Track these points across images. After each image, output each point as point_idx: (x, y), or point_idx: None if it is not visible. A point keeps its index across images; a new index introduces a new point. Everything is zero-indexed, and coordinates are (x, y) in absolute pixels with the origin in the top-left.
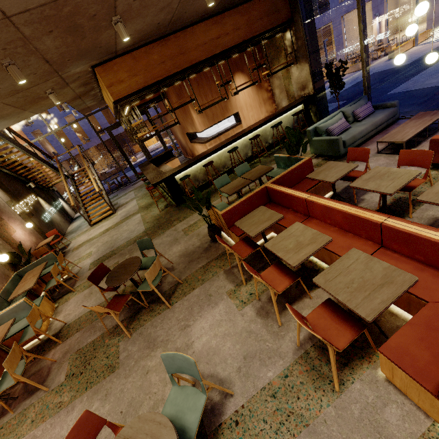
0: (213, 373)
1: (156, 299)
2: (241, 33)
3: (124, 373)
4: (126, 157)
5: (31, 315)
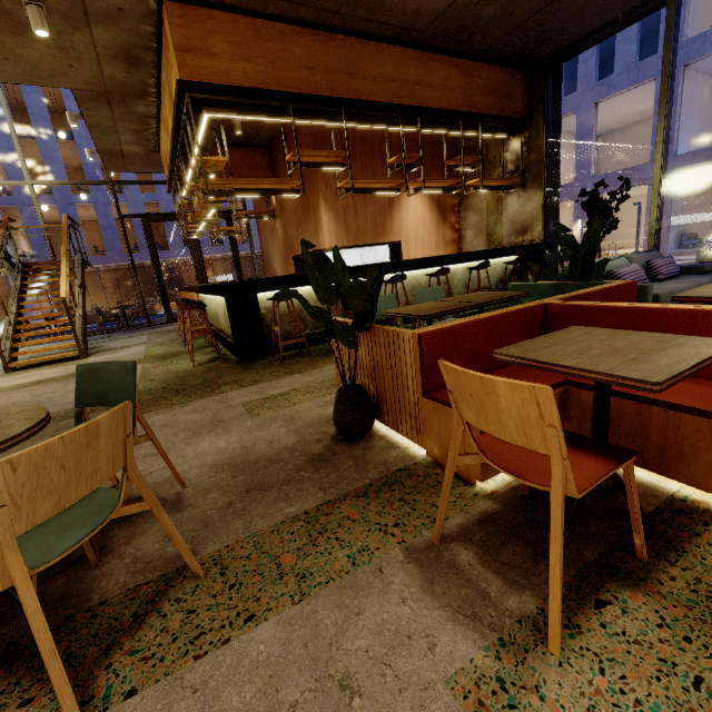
0: None
1: (33, 642)
2: (452, 97)
3: None
4: (161, 276)
5: None
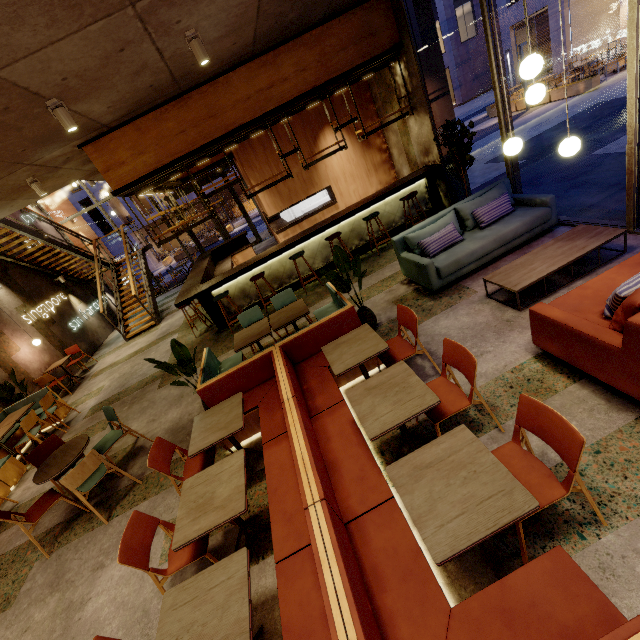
0: None
1: (105, 500)
2: (309, 75)
3: (10, 619)
4: (195, 237)
5: None
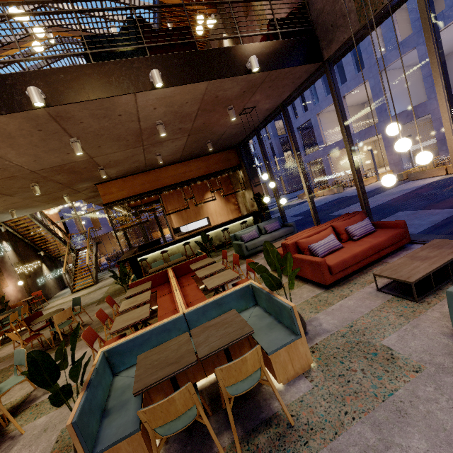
0: None
1: None
2: (201, 171)
3: None
4: (128, 240)
5: None
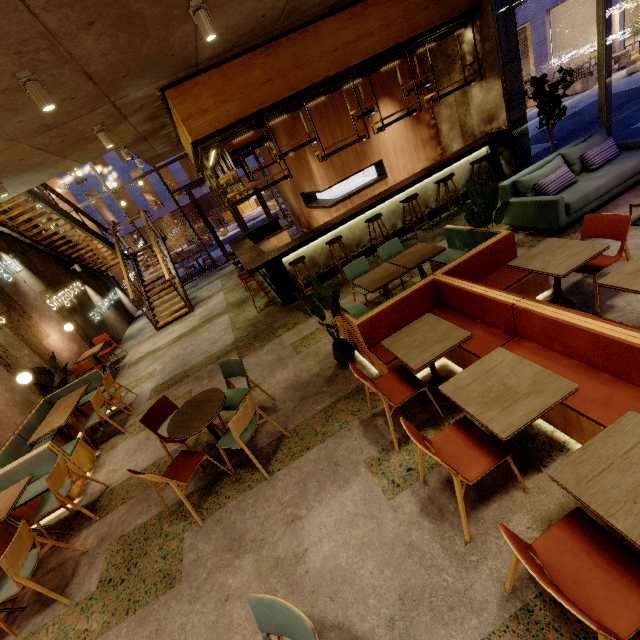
0: (342, 622)
1: (247, 460)
2: (392, 32)
3: (189, 593)
4: (212, 229)
5: (54, 475)
